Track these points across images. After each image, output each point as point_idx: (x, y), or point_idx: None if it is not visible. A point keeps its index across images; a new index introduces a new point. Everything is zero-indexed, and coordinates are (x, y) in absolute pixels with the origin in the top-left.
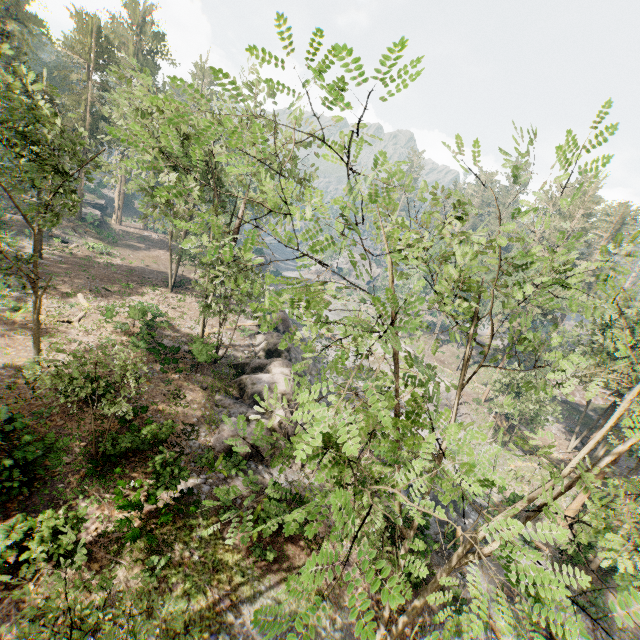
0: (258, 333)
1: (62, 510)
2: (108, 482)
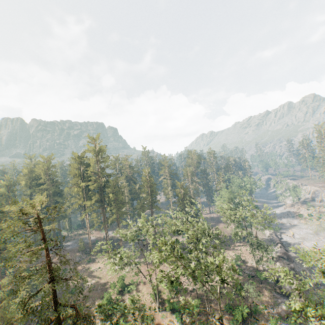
0: (276, 261)
1: None
2: (256, 322)
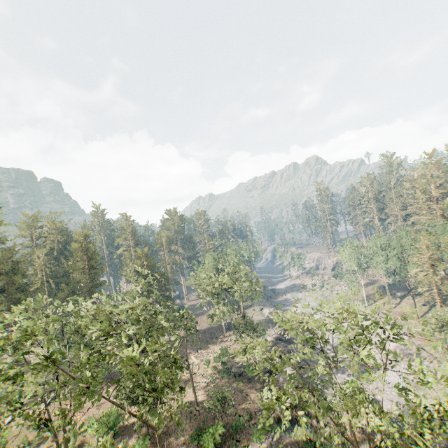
0: (272, 346)
1: None
2: (236, 445)
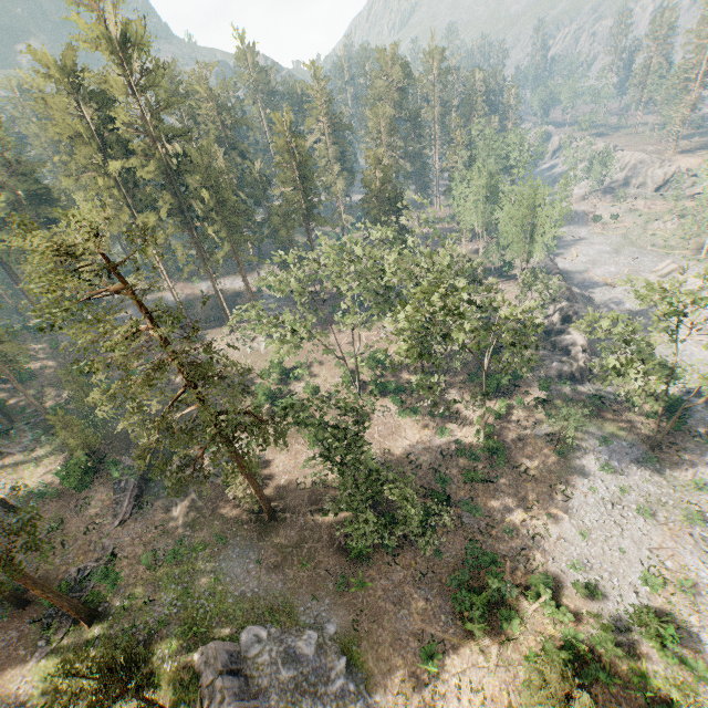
0: (549, 304)
1: (508, 398)
2: (516, 390)
